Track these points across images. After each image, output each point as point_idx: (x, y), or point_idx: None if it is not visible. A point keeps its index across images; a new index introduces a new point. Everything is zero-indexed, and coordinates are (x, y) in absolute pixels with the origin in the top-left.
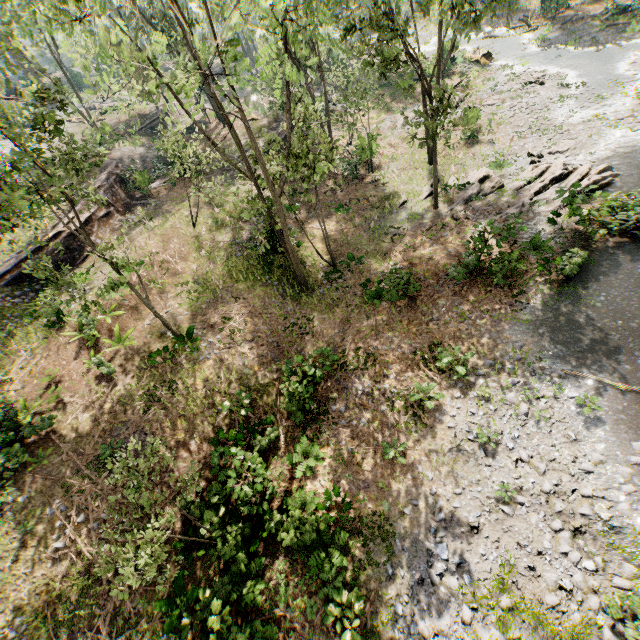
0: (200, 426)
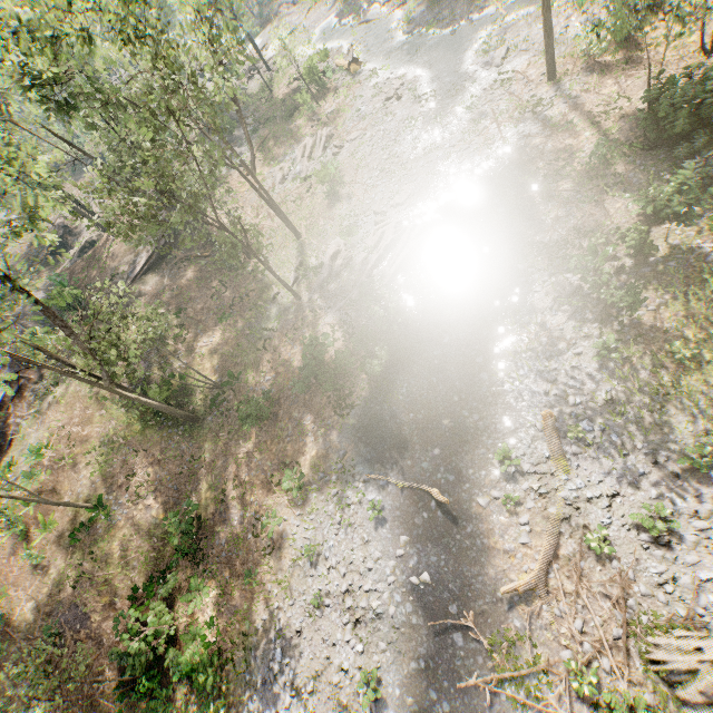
0: (121, 585)
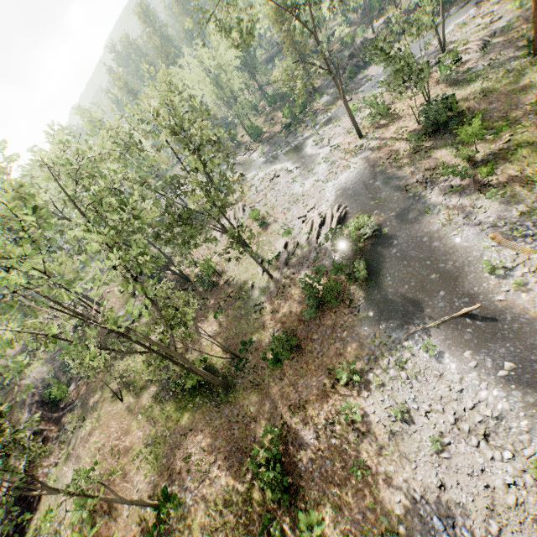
0: None
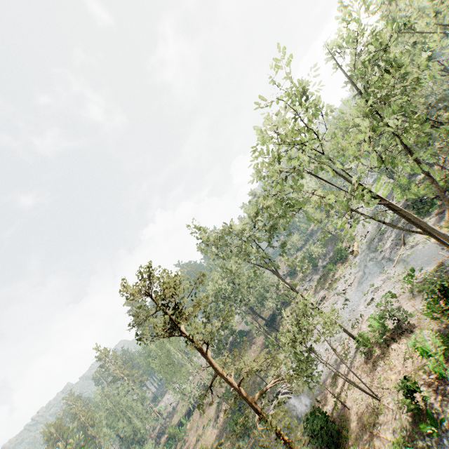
0: None
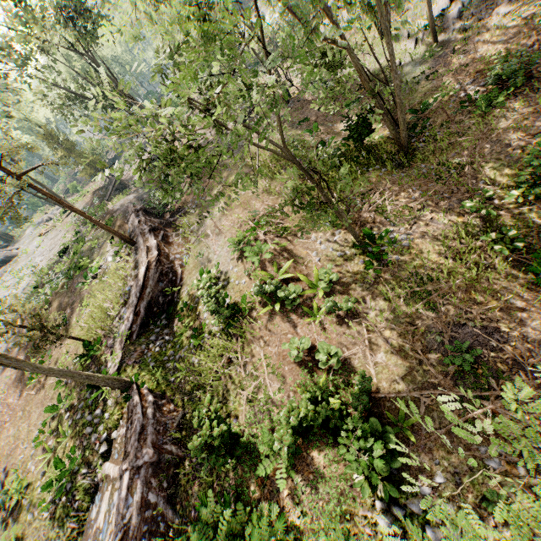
0: (494, 285)
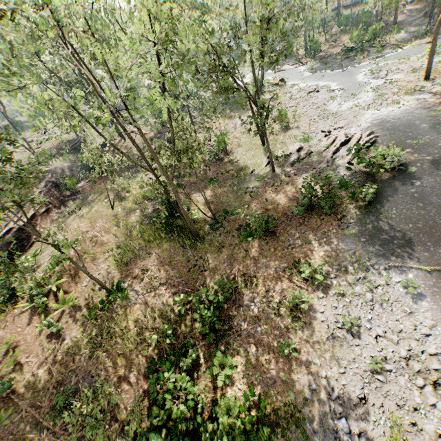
0: (136, 360)
